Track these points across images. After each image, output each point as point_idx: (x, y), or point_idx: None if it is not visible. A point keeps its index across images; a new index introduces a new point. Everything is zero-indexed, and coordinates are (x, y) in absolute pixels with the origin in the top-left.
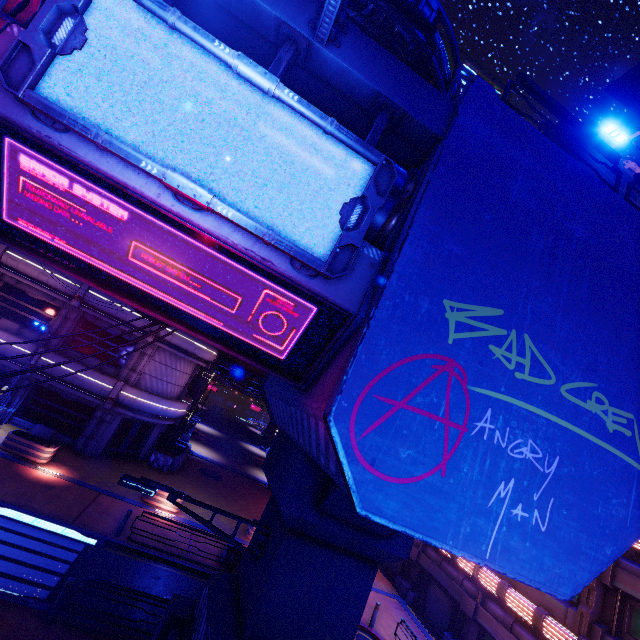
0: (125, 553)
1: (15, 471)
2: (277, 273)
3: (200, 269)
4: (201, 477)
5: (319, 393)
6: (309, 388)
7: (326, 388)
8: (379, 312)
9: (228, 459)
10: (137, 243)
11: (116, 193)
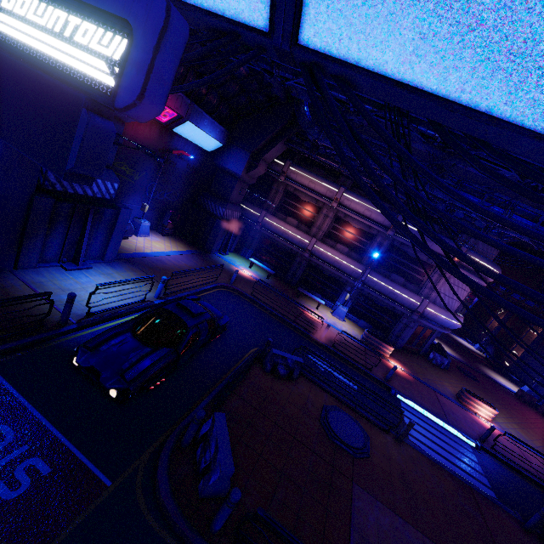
0: (495, 460)
1: (383, 364)
2: None
3: None
4: (465, 377)
5: None
6: None
7: None
8: None
9: (460, 355)
10: None
11: None
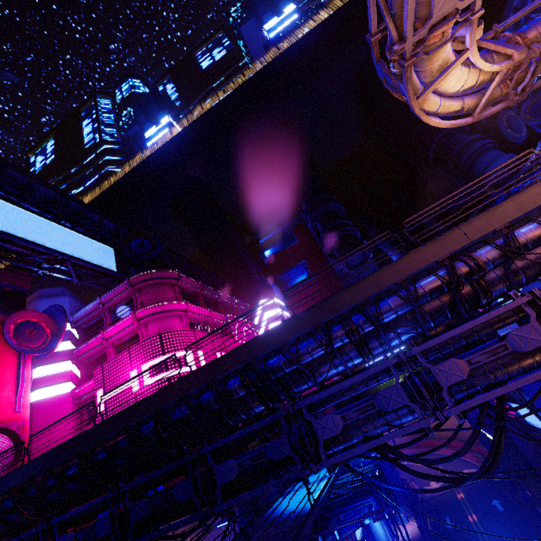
0: None
1: None
2: None
3: None
4: None
5: None
6: None
7: None
8: None
9: None
10: None
11: None
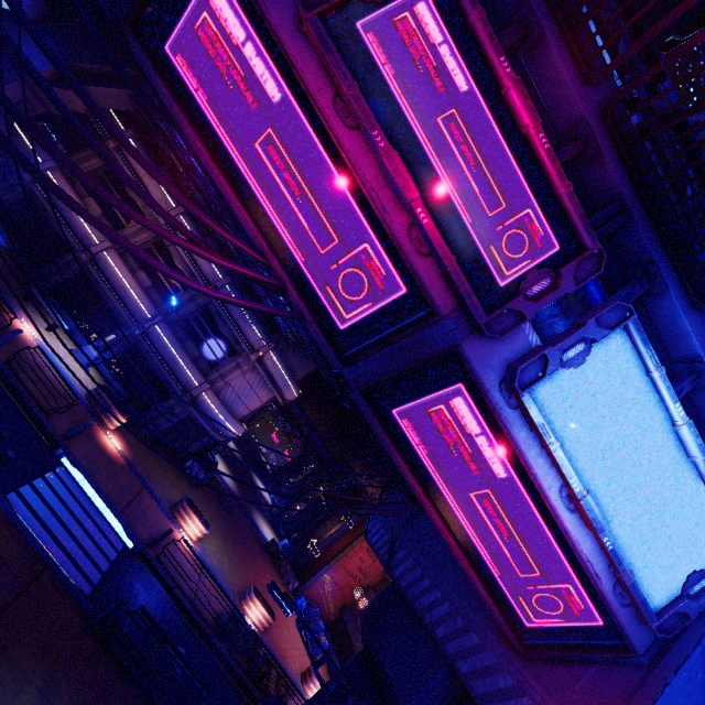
0: (149, 570)
1: (91, 429)
2: (600, 591)
3: (525, 538)
4: (218, 504)
5: (560, 695)
6: (531, 660)
7: (577, 703)
8: (675, 680)
9: (240, 490)
10: (489, 492)
11: (512, 461)
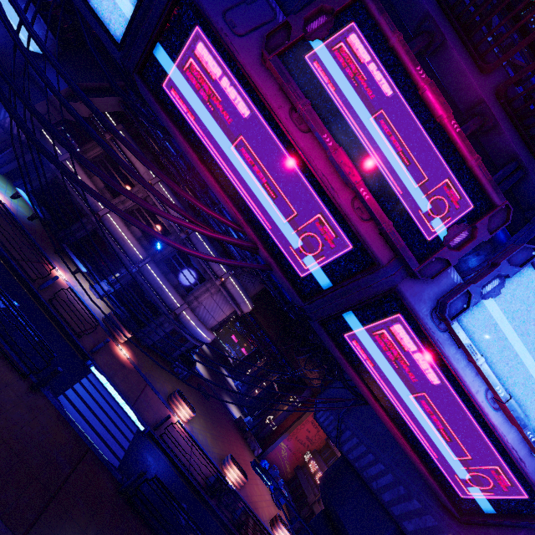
0: (156, 446)
1: (108, 343)
2: (524, 472)
3: (457, 430)
4: (198, 392)
5: None
6: (466, 524)
7: None
8: None
9: (213, 381)
10: (426, 395)
11: (444, 372)
